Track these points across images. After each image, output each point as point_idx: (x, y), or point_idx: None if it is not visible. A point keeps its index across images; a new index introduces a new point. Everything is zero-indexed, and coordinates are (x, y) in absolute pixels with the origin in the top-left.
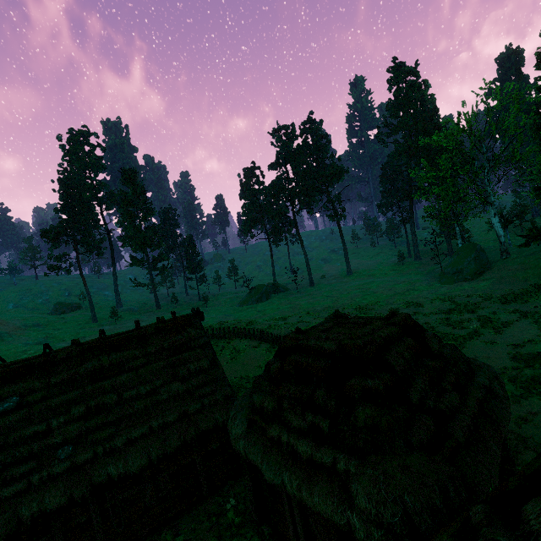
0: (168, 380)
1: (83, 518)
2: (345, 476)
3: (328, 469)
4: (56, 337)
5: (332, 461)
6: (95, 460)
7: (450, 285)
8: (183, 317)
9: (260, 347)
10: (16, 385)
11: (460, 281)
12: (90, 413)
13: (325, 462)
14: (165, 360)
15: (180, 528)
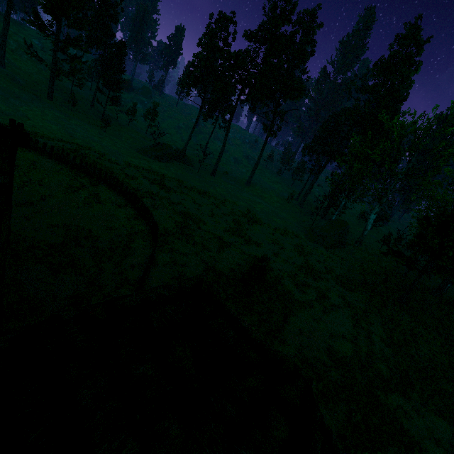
0: None
1: None
2: None
3: None
4: None
5: None
6: None
7: (310, 242)
8: None
9: (123, 209)
10: None
11: (319, 243)
12: None
13: None
14: None
15: None
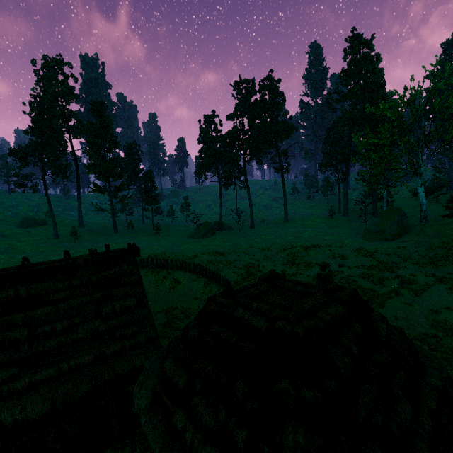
0: (90, 317)
1: None
2: None
3: None
4: (17, 249)
5: None
6: None
7: (372, 242)
8: (118, 251)
9: (198, 281)
10: None
11: (381, 239)
12: None
13: None
14: (89, 295)
15: None
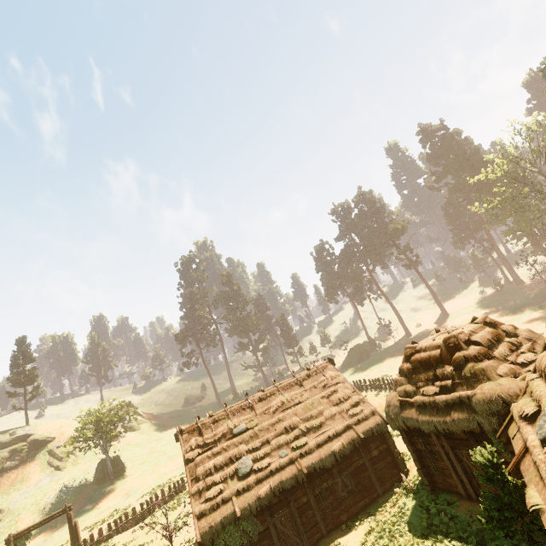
0: (327, 407)
1: (304, 499)
2: (468, 401)
3: (458, 404)
4: None
5: (458, 397)
6: (302, 457)
7: None
8: (321, 364)
9: (380, 394)
10: (239, 418)
11: None
12: (287, 431)
13: (455, 400)
14: (320, 394)
15: (370, 513)
